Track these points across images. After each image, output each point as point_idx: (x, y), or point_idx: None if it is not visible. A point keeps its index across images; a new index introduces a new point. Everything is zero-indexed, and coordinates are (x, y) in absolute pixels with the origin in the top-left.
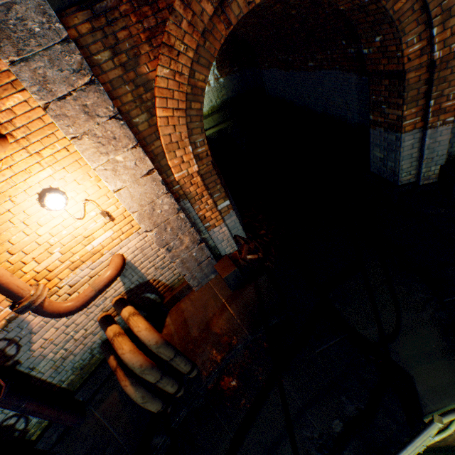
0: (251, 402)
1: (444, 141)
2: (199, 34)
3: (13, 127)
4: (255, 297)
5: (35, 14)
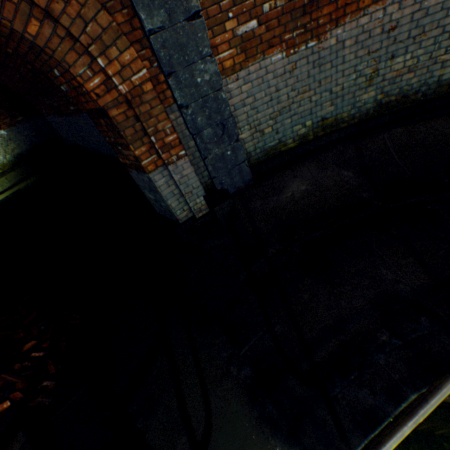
0: None
1: (192, 174)
2: None
3: None
4: None
5: None
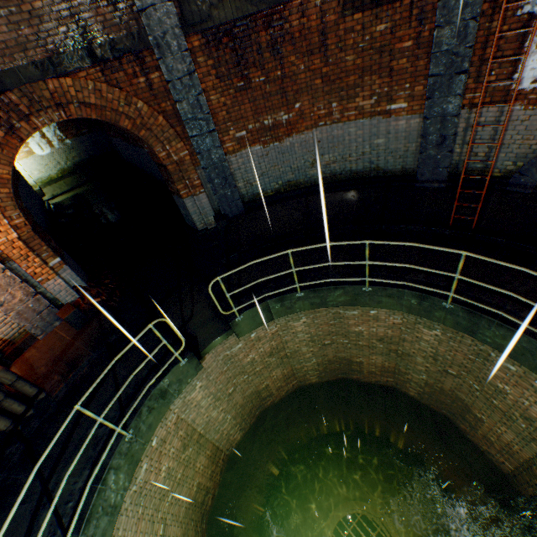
0: (93, 390)
1: (207, 202)
2: None
3: None
4: (99, 328)
5: None
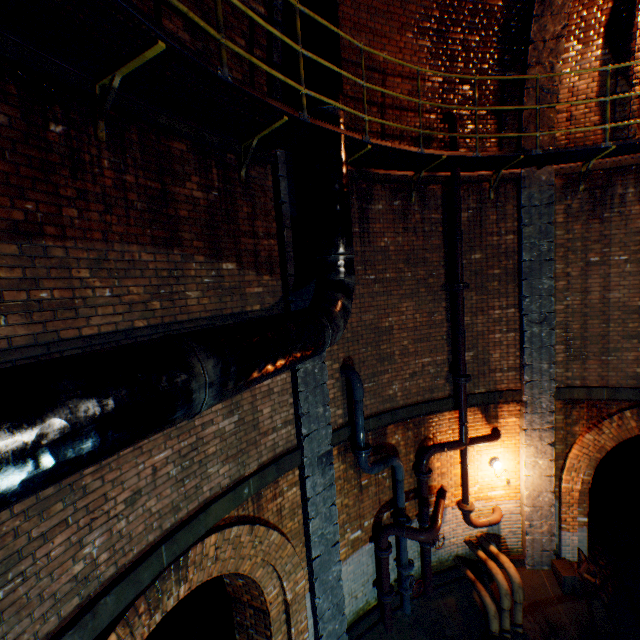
0: None
1: None
2: (620, 429)
3: (503, 428)
4: (586, 613)
5: (546, 401)
